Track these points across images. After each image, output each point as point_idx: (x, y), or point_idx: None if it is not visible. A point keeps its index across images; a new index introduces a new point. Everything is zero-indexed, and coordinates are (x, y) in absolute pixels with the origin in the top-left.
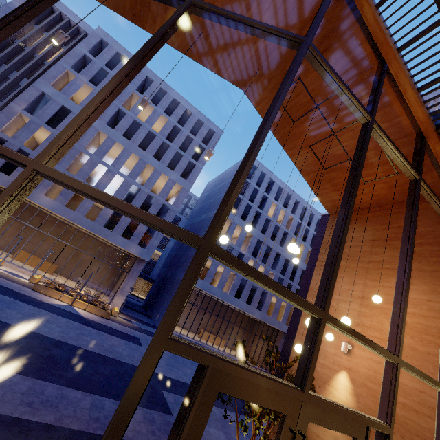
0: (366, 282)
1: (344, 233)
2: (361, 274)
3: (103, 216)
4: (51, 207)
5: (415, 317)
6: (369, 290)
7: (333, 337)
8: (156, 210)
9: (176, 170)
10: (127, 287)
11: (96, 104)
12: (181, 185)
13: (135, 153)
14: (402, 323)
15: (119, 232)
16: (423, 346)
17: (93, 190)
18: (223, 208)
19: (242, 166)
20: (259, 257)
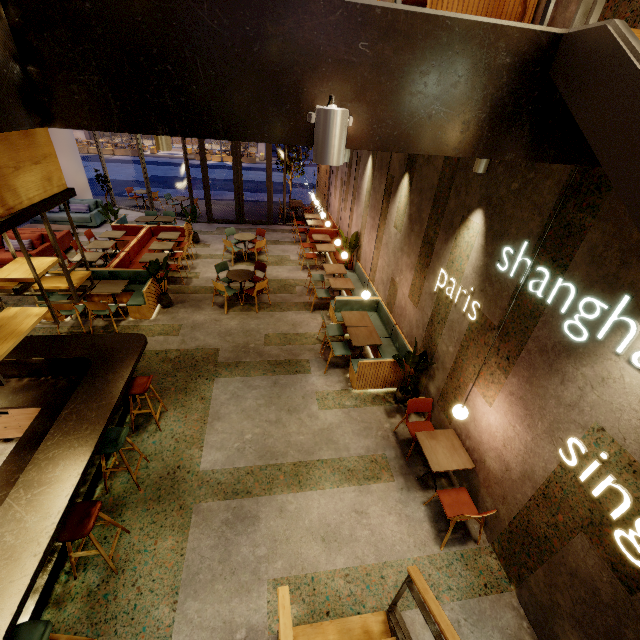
0: None
1: None
2: None
3: None
4: None
5: None
6: None
7: None
8: None
9: None
10: None
11: None
12: None
13: None
14: None
15: None
16: None
17: None
18: None
19: None
20: None
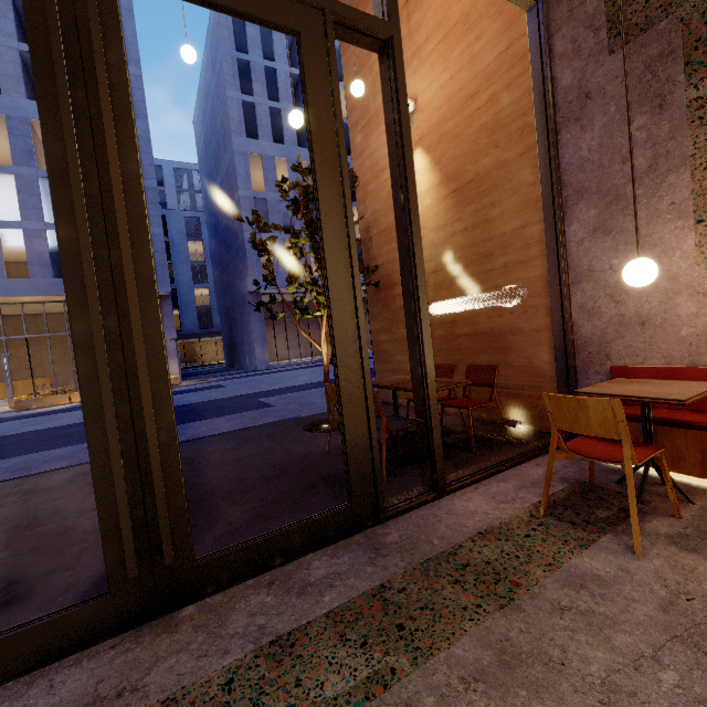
0: None
1: None
2: None
3: (38, 262)
4: None
5: None
6: None
7: (360, 82)
8: None
9: None
10: (170, 344)
11: None
12: None
13: None
14: None
15: None
16: None
17: None
18: None
19: None
20: None
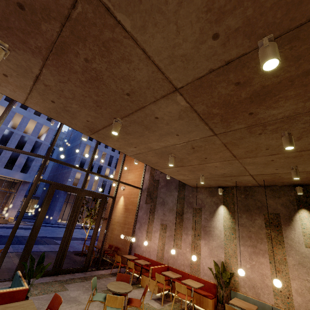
0: (130, 164)
1: (95, 149)
2: (129, 162)
3: None
4: None
5: (139, 172)
6: (131, 167)
7: (115, 184)
8: (31, 145)
9: (42, 116)
10: (17, 202)
11: (1, 120)
12: (48, 126)
13: (2, 105)
14: (121, 171)
15: (1, 165)
16: (139, 179)
17: (9, 148)
18: (51, 148)
19: (55, 136)
20: (113, 166)
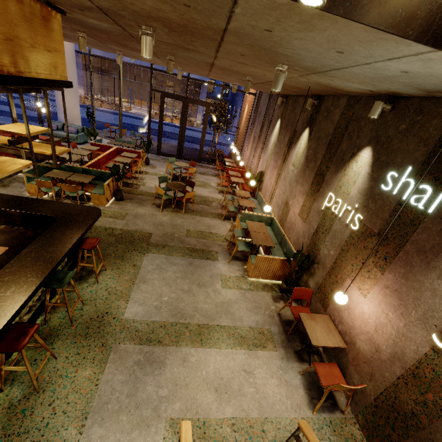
0: None
1: None
2: None
3: None
4: (133, 61)
5: None
6: None
7: None
8: None
9: None
10: (201, 107)
11: None
12: None
13: None
14: None
15: None
16: None
17: (130, 63)
18: None
19: None
20: None
